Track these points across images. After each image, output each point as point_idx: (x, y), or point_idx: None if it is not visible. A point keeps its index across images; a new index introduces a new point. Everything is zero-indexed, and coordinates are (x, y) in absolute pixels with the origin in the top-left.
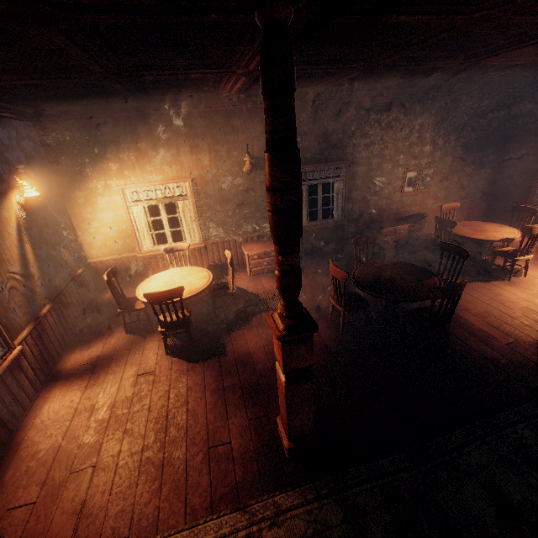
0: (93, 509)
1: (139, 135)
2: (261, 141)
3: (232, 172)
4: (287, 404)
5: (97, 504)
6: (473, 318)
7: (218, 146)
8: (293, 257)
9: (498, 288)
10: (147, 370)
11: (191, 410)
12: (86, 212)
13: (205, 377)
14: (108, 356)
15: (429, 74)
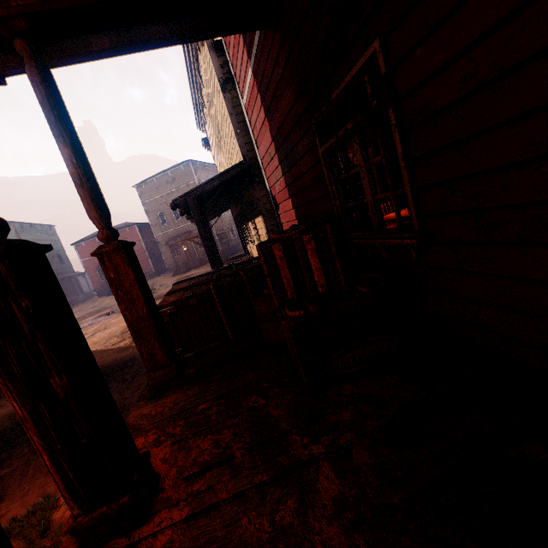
0: None
1: None
2: None
3: None
4: None
5: None
6: None
7: None
8: None
9: None
10: None
11: None
12: None
13: None
14: None
15: None
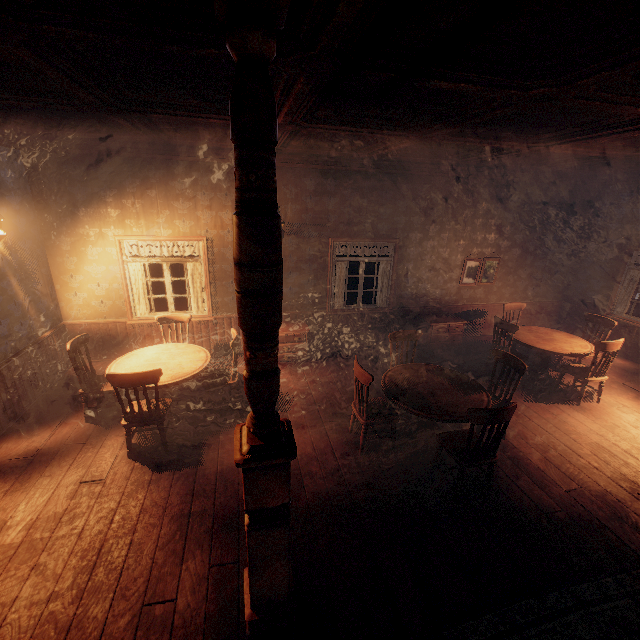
0: None
1: (149, 181)
2: (296, 205)
3: None
4: (250, 557)
5: None
6: (530, 450)
7: None
8: (265, 355)
9: (565, 414)
10: (95, 476)
11: (135, 543)
12: (70, 262)
13: (169, 496)
14: (52, 451)
15: (492, 154)
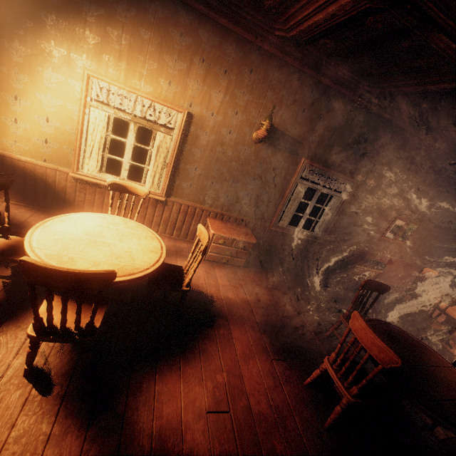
0: None
1: (147, 17)
2: (287, 113)
3: (239, 131)
4: None
5: None
6: None
7: (240, 91)
8: None
9: None
10: None
11: None
12: (18, 79)
13: None
14: None
15: None
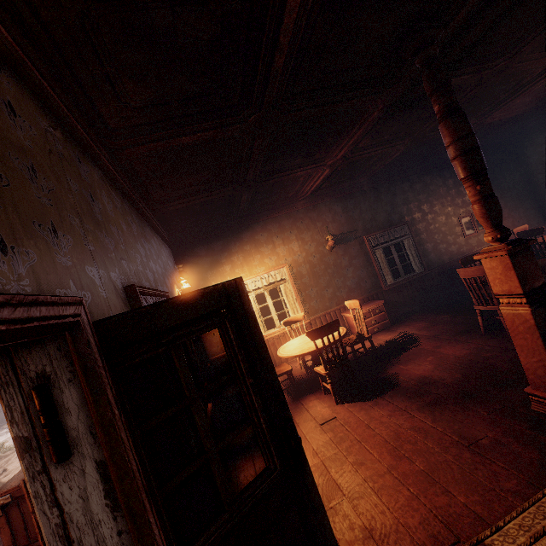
0: (387, 528)
1: (244, 240)
2: (334, 224)
3: (318, 252)
4: (542, 336)
5: (386, 523)
6: None
7: (303, 235)
8: (488, 183)
9: None
10: (327, 418)
11: (411, 427)
12: None
13: (398, 404)
14: None
15: None
